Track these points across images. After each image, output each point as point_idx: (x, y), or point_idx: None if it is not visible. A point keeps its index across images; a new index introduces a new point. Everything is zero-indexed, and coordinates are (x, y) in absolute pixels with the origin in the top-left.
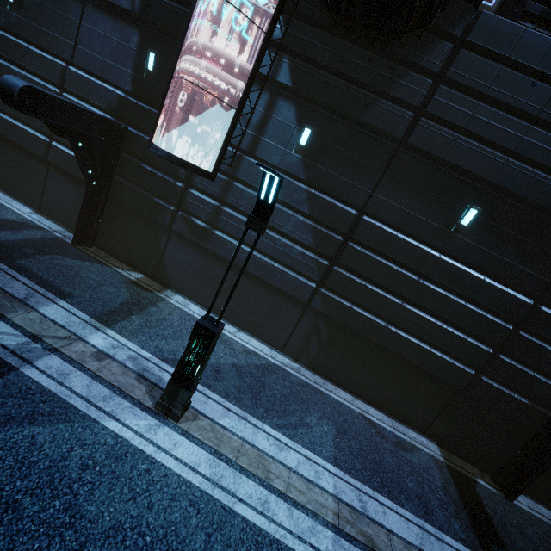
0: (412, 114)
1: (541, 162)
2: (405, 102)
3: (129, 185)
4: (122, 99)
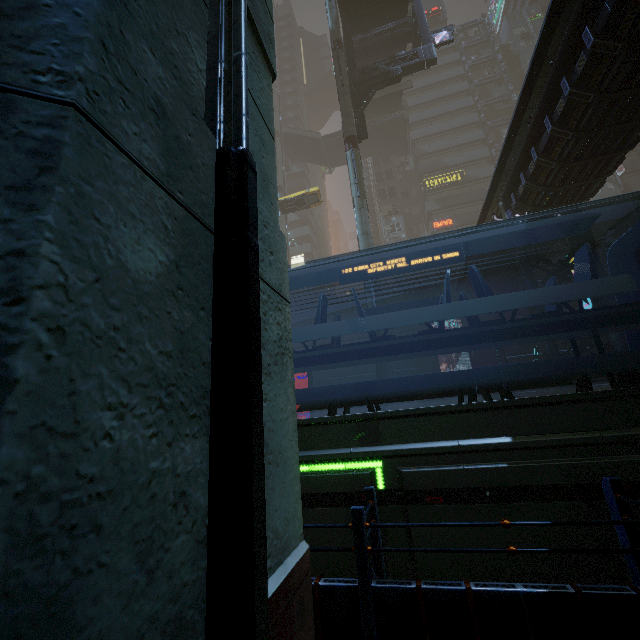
0: (524, 316)
1: (575, 305)
2: (518, 314)
3: (437, 401)
4: (415, 370)
